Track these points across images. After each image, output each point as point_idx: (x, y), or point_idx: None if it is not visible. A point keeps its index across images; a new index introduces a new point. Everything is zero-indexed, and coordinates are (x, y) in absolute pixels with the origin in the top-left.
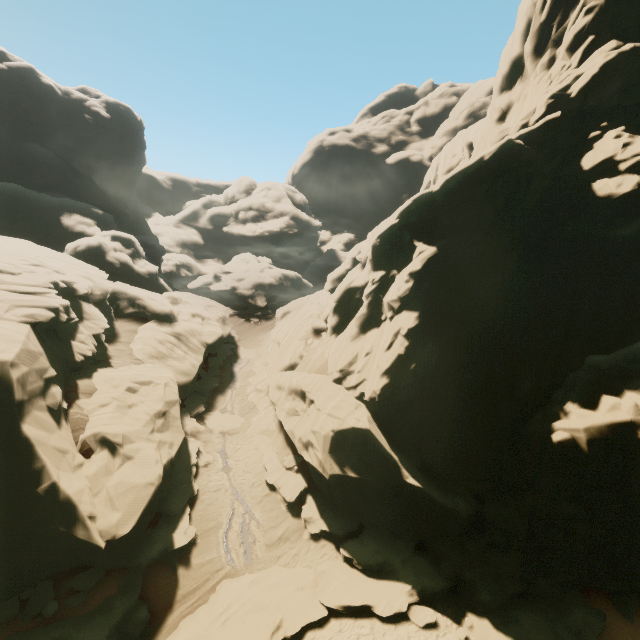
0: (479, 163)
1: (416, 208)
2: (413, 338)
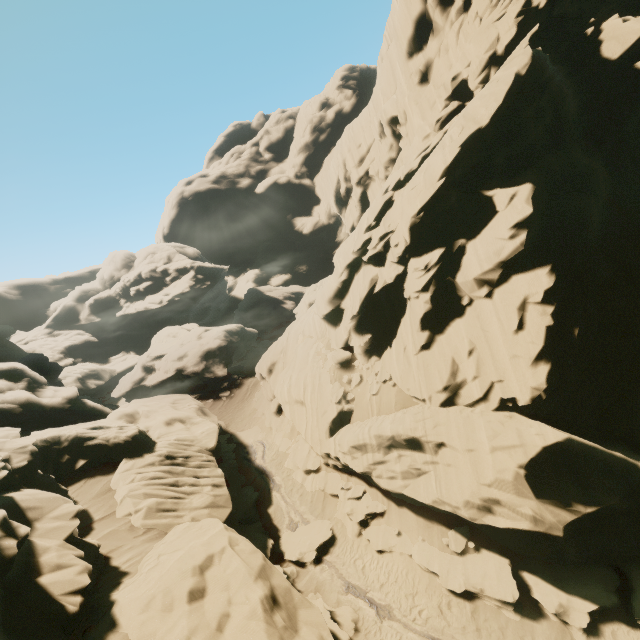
0: (517, 81)
1: (462, 156)
2: (556, 299)
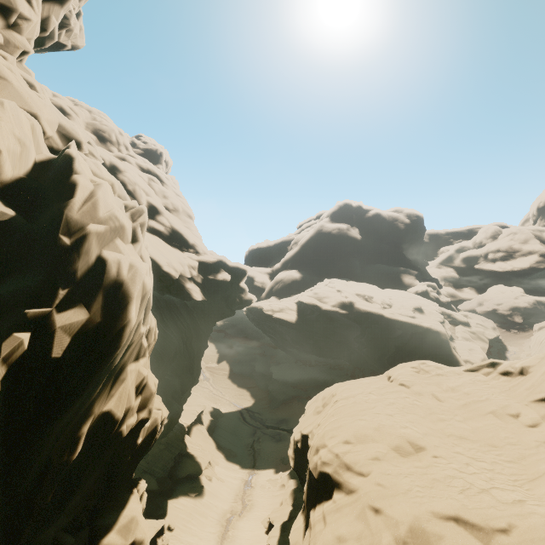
0: None
1: None
2: None
